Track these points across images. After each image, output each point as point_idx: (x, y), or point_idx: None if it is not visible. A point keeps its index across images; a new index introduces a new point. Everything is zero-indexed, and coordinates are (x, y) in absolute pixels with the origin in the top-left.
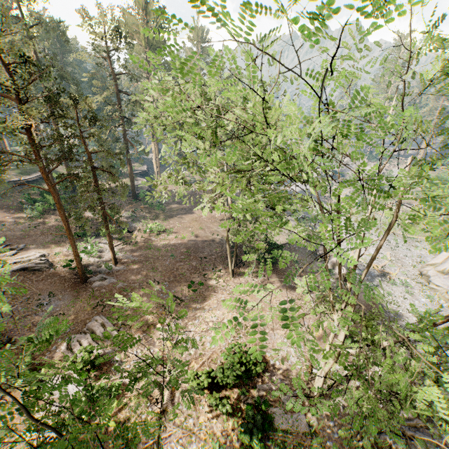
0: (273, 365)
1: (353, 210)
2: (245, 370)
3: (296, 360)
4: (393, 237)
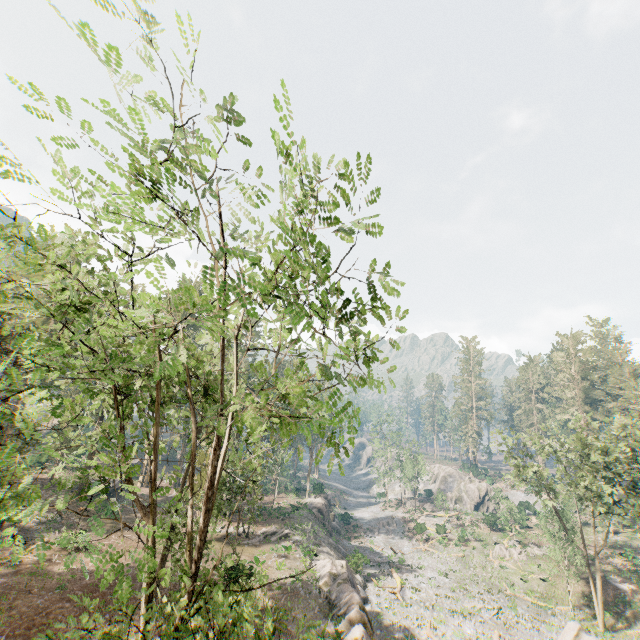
0: None
1: (451, 552)
2: None
3: None
4: (512, 603)
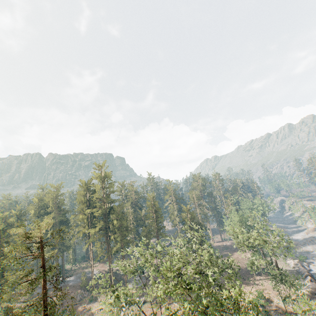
0: (273, 304)
1: None
2: (262, 303)
3: (282, 304)
4: None
